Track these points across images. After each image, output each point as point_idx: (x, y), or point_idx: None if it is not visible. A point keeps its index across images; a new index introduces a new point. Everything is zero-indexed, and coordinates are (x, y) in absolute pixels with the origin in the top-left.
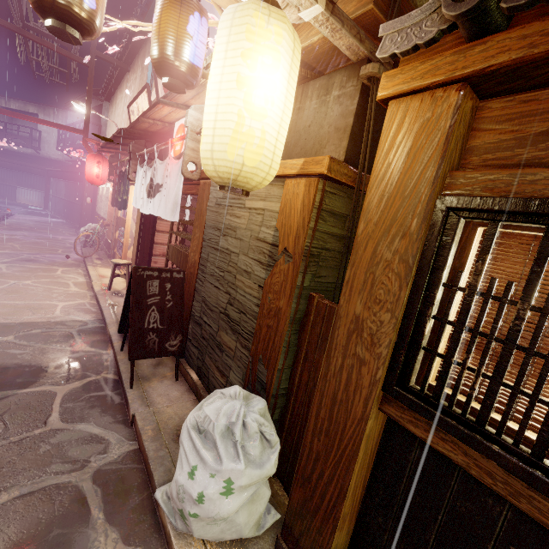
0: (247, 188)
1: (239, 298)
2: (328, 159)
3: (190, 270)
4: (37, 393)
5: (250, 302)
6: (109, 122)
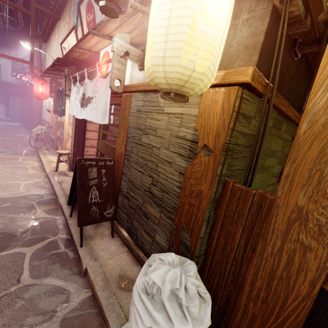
0: (189, 94)
1: (162, 181)
2: (253, 69)
3: (117, 159)
4: (10, 255)
5: (171, 184)
6: (47, 57)
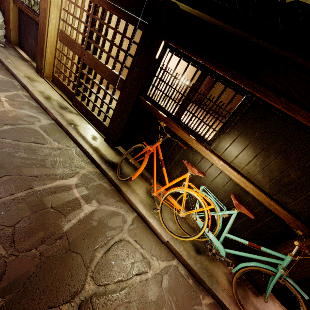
0: None
1: None
2: None
3: None
4: None
5: None
6: None
